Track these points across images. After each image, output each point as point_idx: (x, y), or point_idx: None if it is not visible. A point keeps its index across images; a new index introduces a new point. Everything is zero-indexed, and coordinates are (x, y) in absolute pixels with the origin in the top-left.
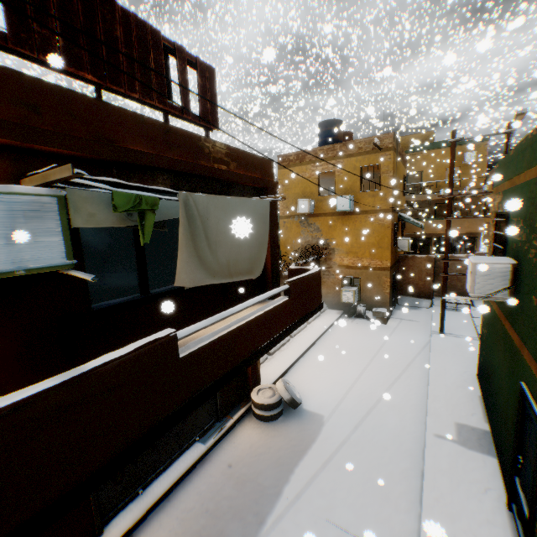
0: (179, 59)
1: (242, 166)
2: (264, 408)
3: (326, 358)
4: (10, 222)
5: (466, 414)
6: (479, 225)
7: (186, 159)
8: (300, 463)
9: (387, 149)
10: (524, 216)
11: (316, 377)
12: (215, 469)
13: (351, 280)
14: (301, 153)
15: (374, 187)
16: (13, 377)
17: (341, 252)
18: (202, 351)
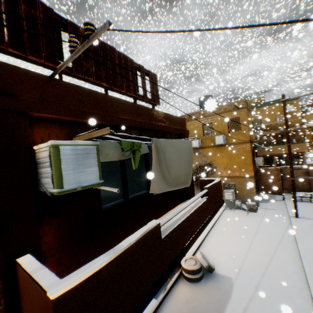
0: (142, 72)
1: (171, 123)
2: (191, 272)
3: (223, 236)
4: (75, 161)
5: None
6: (303, 147)
7: (146, 121)
8: None
9: (242, 108)
10: None
11: (219, 249)
12: None
13: (229, 185)
14: (191, 114)
15: (234, 129)
16: (64, 253)
17: (220, 168)
18: (171, 234)
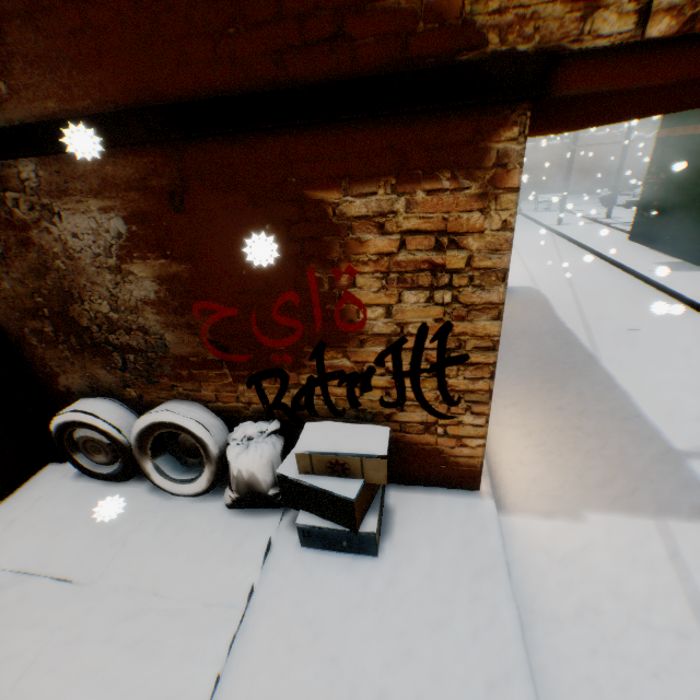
0: None
1: None
2: None
3: None
4: None
5: (652, 258)
6: None
7: None
8: (557, 313)
9: None
10: None
11: None
12: None
13: None
14: None
15: None
16: None
17: None
18: None
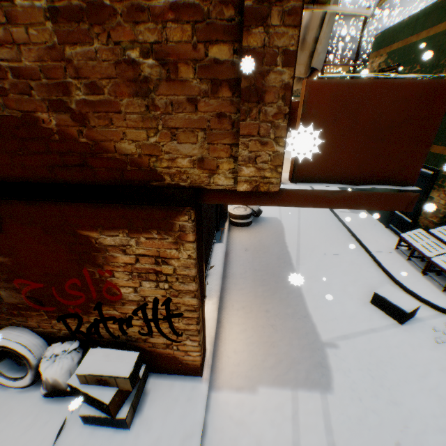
0: None
1: None
2: (244, 218)
3: None
4: None
5: None
6: None
7: None
8: (286, 239)
9: None
10: (426, 61)
11: None
12: (239, 254)
13: None
14: None
15: None
16: None
17: None
18: None
